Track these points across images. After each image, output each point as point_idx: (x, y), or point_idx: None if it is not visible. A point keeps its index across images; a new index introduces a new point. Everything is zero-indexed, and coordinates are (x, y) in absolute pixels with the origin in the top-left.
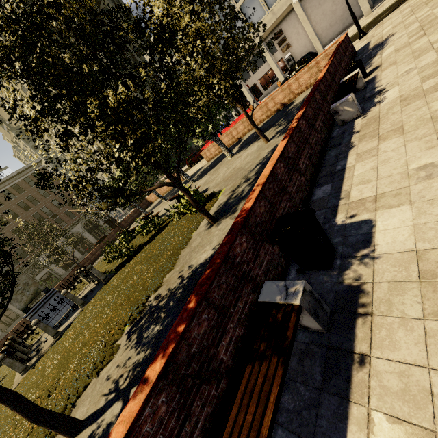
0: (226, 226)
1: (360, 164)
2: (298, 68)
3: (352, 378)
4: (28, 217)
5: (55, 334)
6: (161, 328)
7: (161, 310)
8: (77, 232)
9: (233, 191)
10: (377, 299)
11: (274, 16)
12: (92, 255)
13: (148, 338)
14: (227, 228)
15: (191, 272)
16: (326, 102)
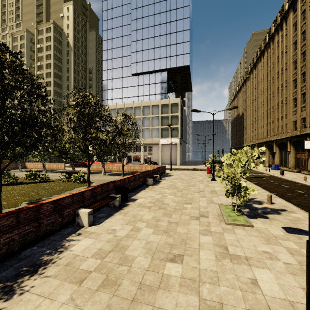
0: None
1: (143, 192)
2: (149, 163)
3: (120, 210)
4: None
5: None
6: None
7: None
8: None
9: None
10: (130, 205)
11: (152, 141)
12: None
13: None
14: None
15: None
16: (147, 177)
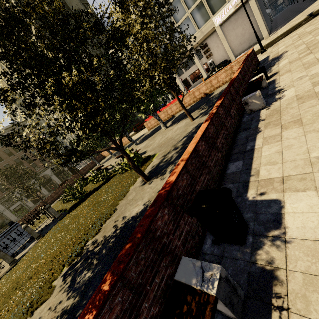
0: (156, 185)
1: (266, 147)
2: (217, 69)
3: None
4: (10, 161)
5: (12, 261)
6: (91, 276)
7: (94, 256)
8: (47, 175)
9: (164, 156)
10: (292, 291)
11: (202, 34)
12: (55, 194)
13: (79, 284)
14: (157, 187)
15: (124, 223)
16: (239, 95)
